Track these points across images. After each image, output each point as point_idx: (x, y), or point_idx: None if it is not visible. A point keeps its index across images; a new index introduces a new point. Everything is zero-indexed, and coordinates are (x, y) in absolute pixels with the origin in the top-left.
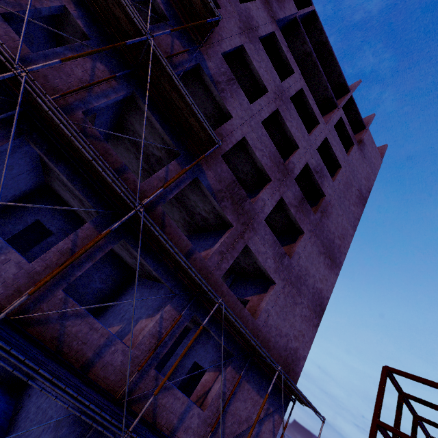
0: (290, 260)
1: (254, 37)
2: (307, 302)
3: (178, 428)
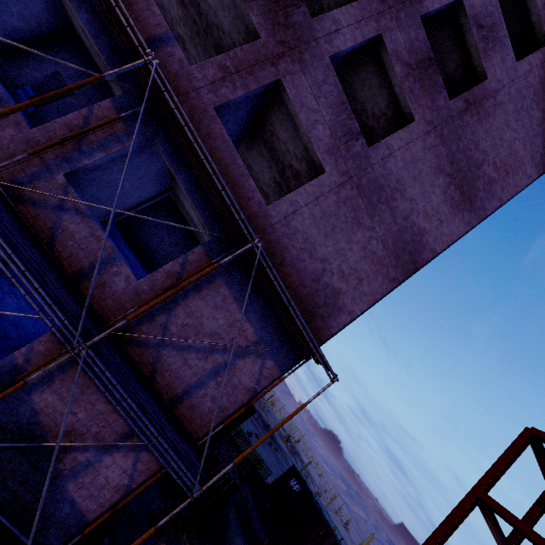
0: (367, 149)
1: None
2: (385, 235)
3: (90, 276)
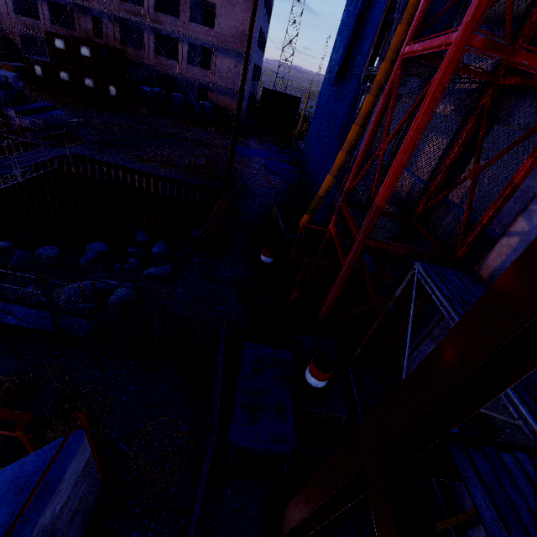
0: None
1: None
2: None
3: (204, 77)
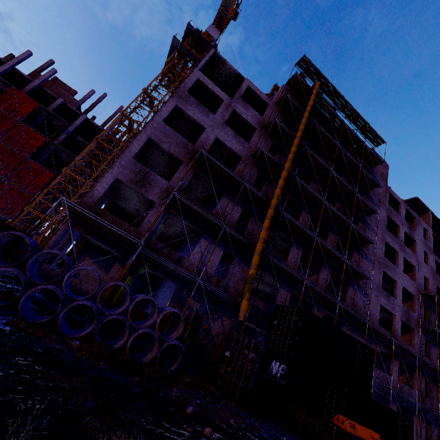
0: None
1: (435, 275)
2: None
3: None
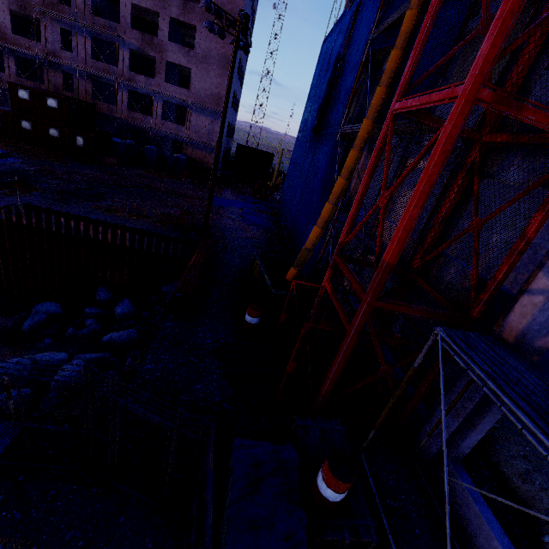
0: (194, 51)
1: None
2: (217, 67)
3: (179, 132)
